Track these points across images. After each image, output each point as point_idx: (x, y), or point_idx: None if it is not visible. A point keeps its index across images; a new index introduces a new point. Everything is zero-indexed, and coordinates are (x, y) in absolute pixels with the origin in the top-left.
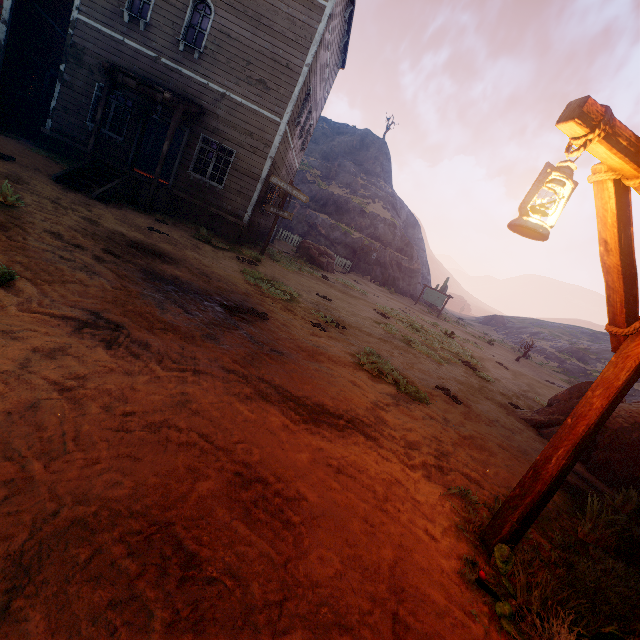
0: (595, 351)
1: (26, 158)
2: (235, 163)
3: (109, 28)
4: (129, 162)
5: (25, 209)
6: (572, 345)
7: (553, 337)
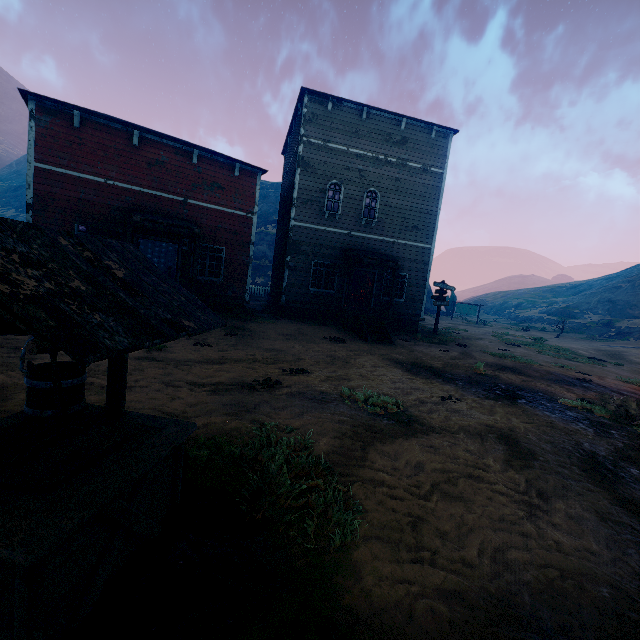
0: (574, 306)
1: (331, 333)
2: (408, 282)
3: (315, 224)
4: (342, 305)
5: (485, 372)
6: (555, 307)
7: (532, 304)
